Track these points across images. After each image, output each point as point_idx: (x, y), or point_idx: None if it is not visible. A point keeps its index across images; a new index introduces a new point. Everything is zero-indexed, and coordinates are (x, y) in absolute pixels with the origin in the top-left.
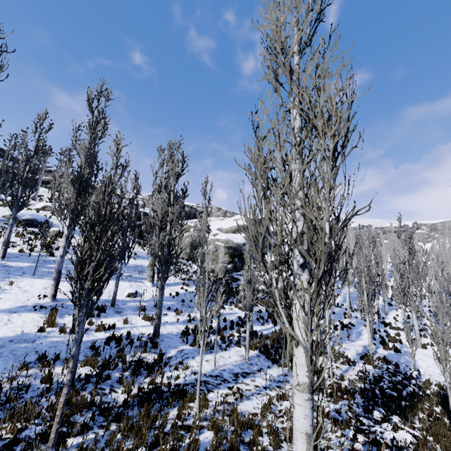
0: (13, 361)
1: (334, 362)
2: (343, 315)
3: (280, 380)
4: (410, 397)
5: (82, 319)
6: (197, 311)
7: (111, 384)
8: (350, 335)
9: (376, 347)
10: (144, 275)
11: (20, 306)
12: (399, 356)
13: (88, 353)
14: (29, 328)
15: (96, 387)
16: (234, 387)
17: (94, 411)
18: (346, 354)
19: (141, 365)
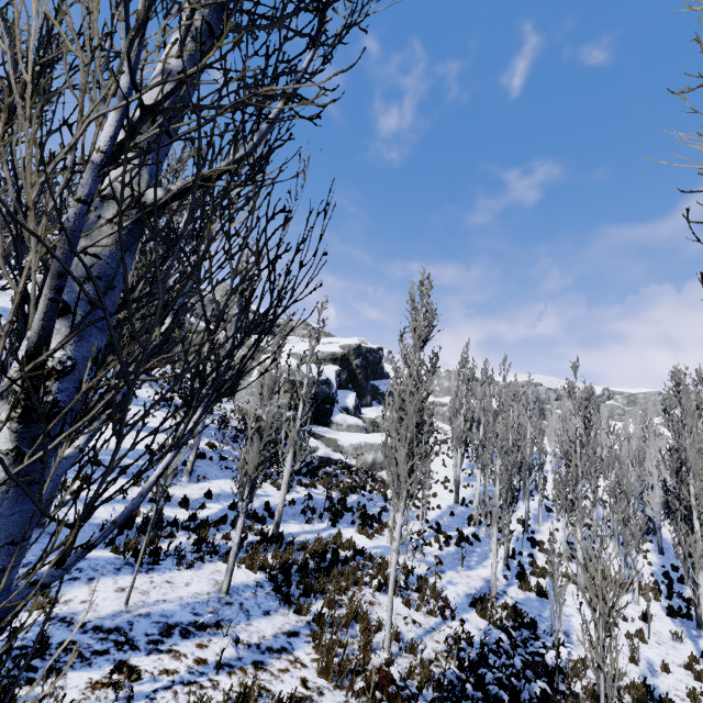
0: None
1: (415, 609)
2: (467, 520)
3: (272, 646)
4: (539, 700)
5: None
6: (186, 484)
7: None
8: (468, 557)
9: (507, 584)
10: None
11: None
12: (542, 605)
13: None
14: None
15: None
16: (134, 664)
17: None
18: (447, 594)
19: None
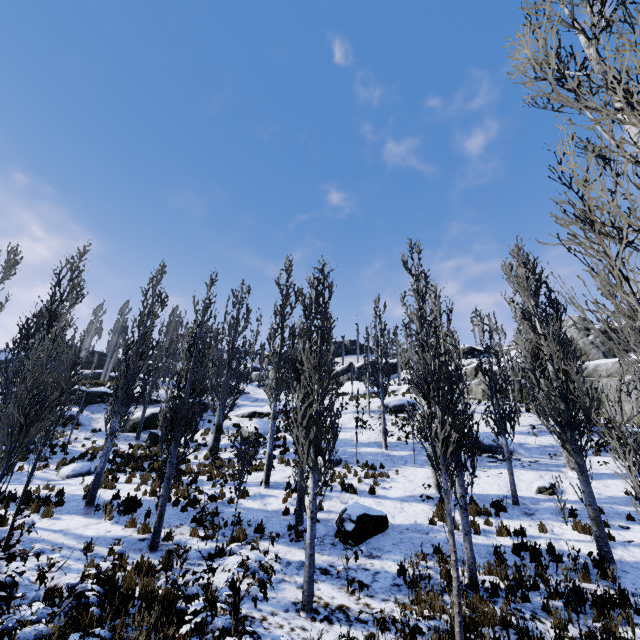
0: (412, 549)
1: None
2: None
3: None
4: None
5: (446, 487)
6: None
7: (532, 609)
8: None
9: None
10: (561, 461)
11: (409, 495)
12: None
13: (491, 560)
14: (420, 519)
15: (509, 605)
16: None
17: (510, 632)
18: None
19: (579, 594)
